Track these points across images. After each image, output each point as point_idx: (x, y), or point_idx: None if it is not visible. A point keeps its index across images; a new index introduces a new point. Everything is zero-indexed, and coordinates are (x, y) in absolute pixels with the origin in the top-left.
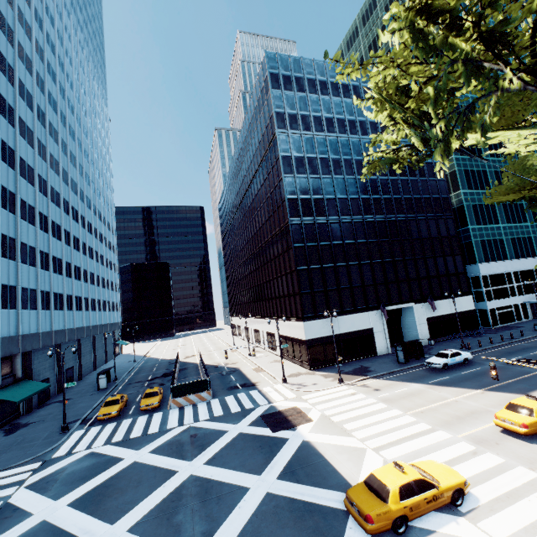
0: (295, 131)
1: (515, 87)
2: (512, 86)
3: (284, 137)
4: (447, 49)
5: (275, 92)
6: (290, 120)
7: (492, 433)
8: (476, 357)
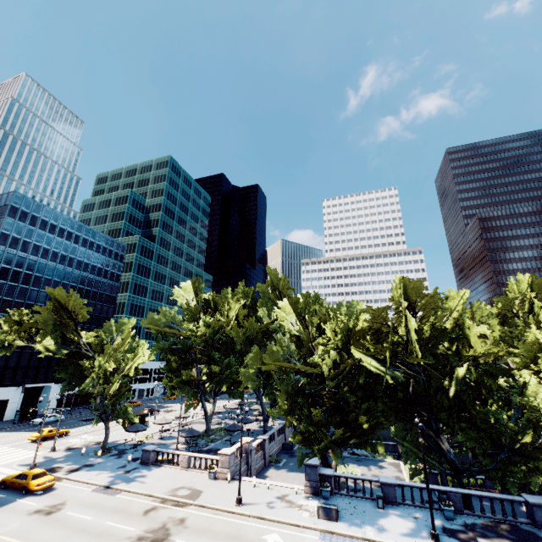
0: (13, 249)
1: (23, 343)
2: (22, 343)
3: (0, 251)
4: (6, 337)
5: (9, 219)
6: (13, 241)
7: (24, 443)
8: (69, 418)
